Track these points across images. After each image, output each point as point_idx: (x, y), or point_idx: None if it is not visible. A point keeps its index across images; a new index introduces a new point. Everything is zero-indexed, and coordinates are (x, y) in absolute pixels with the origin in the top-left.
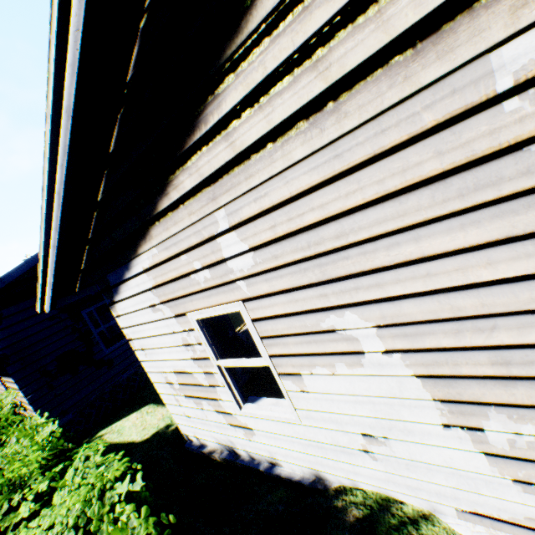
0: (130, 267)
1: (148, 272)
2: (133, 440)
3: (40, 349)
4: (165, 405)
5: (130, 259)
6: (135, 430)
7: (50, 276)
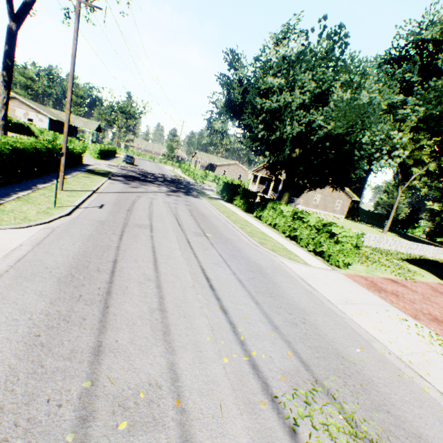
0: None
1: None
2: None
3: None
4: None
5: None
6: None
7: None
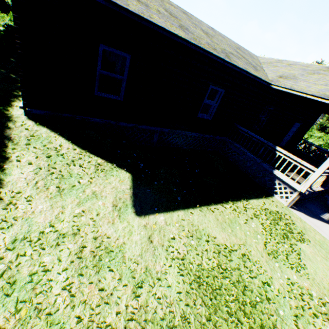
0: None
1: None
2: None
3: None
4: None
5: None
6: None
7: None
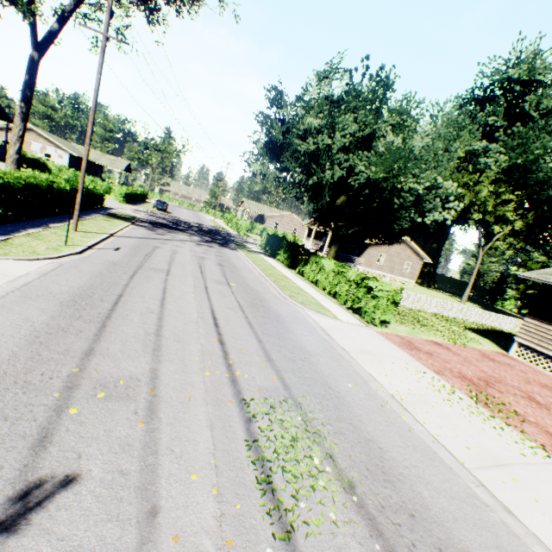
0: None
1: None
2: None
3: None
4: None
5: None
6: None
7: None
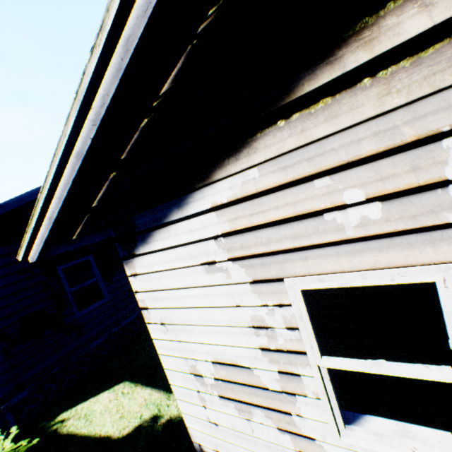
0: (185, 203)
1: (221, 209)
2: (108, 435)
3: (2, 307)
4: (145, 386)
5: (190, 190)
6: (108, 417)
7: (54, 207)
